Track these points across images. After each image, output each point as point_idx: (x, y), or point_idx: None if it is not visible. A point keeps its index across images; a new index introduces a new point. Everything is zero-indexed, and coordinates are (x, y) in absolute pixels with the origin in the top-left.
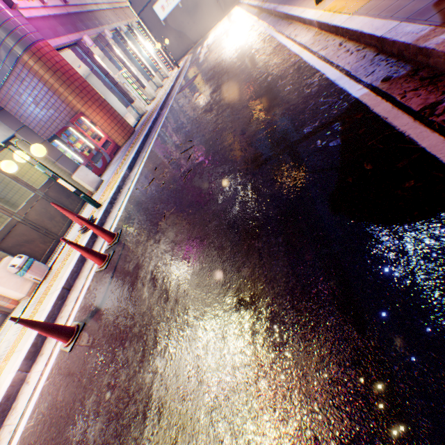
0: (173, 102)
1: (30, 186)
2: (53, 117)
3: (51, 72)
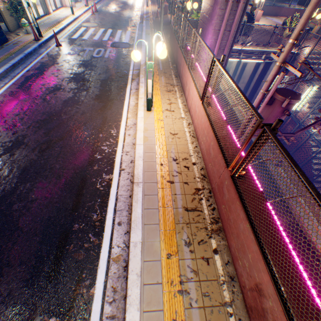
0: (108, 1)
1: None
2: None
3: None
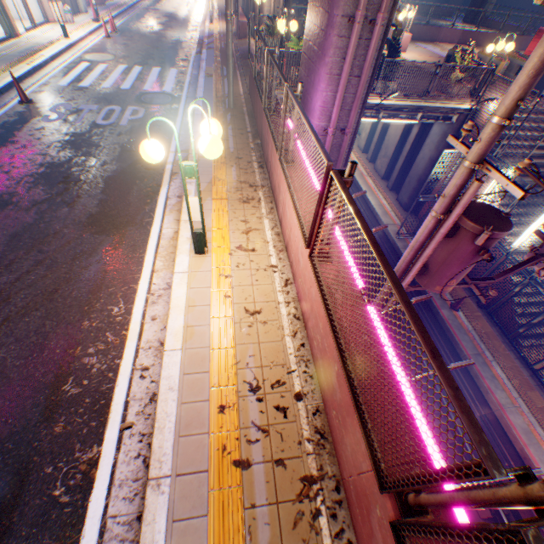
0: (140, 11)
1: None
2: None
3: None
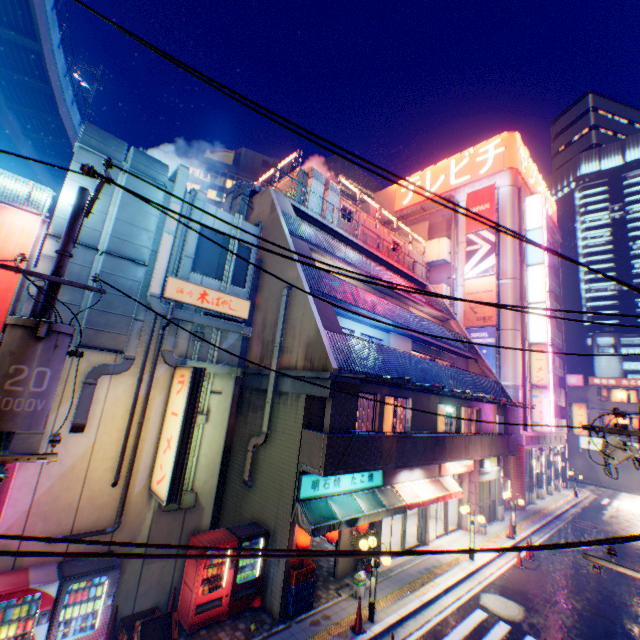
0: (566, 522)
1: (489, 496)
2: None
3: (515, 456)
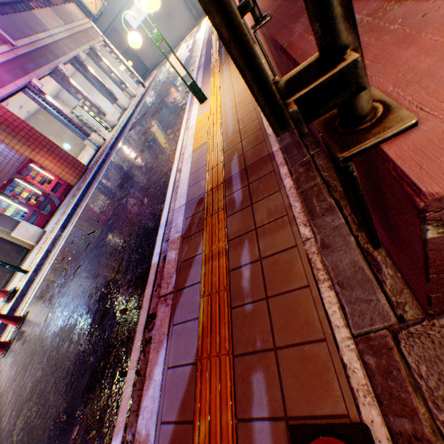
0: (122, 142)
1: None
2: (4, 163)
3: None
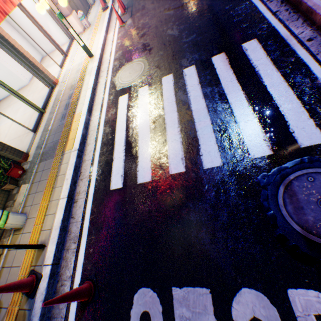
0: None
1: None
2: None
3: None
